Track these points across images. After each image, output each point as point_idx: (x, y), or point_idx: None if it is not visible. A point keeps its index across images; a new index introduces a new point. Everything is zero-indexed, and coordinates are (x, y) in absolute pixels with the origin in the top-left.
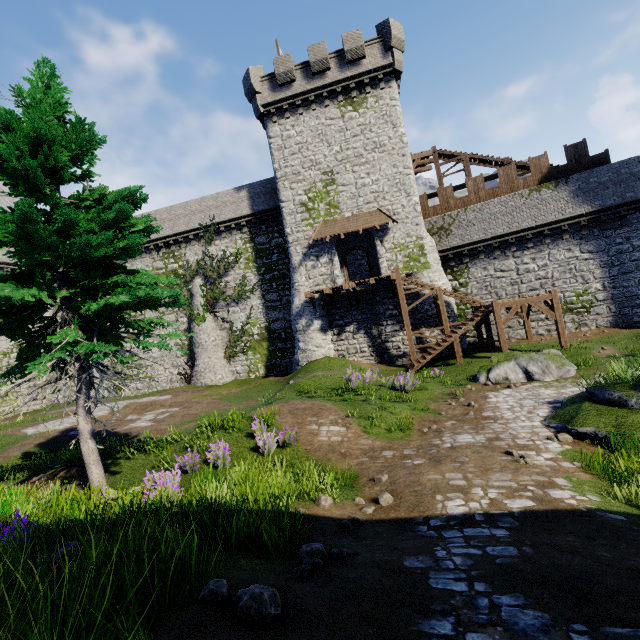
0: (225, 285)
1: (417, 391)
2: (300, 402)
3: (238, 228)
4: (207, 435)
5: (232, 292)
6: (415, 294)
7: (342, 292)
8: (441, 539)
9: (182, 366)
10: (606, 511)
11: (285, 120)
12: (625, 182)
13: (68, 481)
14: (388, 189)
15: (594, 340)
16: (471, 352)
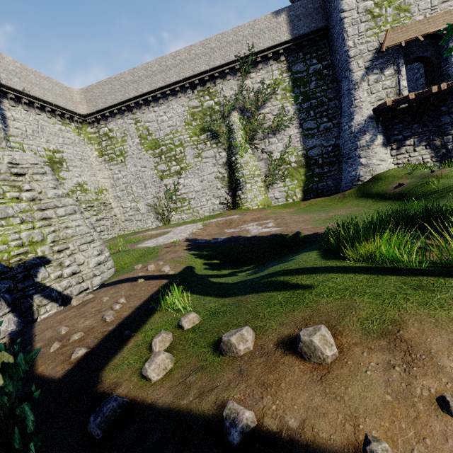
0: (264, 117)
1: None
2: None
3: (274, 58)
4: None
5: (269, 124)
6: None
7: (399, 108)
8: None
9: (223, 197)
10: None
11: None
12: None
13: None
14: None
15: None
16: None
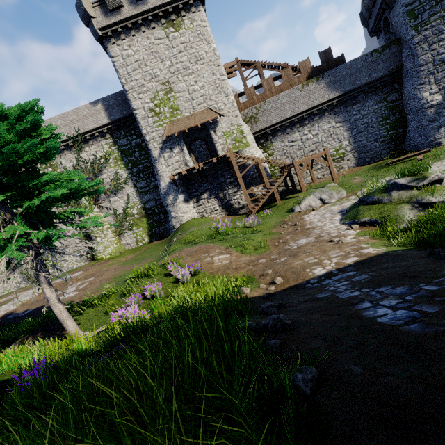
0: (102, 182)
1: (261, 225)
2: (191, 248)
3: (101, 135)
4: (136, 283)
5: (109, 186)
6: (243, 165)
7: (193, 172)
8: (324, 285)
9: (82, 249)
10: (392, 251)
11: (121, 41)
12: (355, 74)
13: (39, 342)
14: (212, 92)
15: (349, 175)
16: (283, 196)
